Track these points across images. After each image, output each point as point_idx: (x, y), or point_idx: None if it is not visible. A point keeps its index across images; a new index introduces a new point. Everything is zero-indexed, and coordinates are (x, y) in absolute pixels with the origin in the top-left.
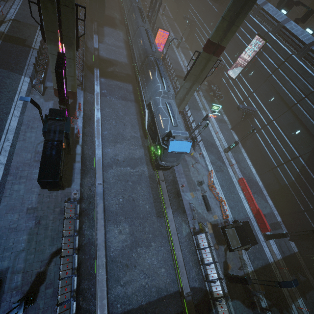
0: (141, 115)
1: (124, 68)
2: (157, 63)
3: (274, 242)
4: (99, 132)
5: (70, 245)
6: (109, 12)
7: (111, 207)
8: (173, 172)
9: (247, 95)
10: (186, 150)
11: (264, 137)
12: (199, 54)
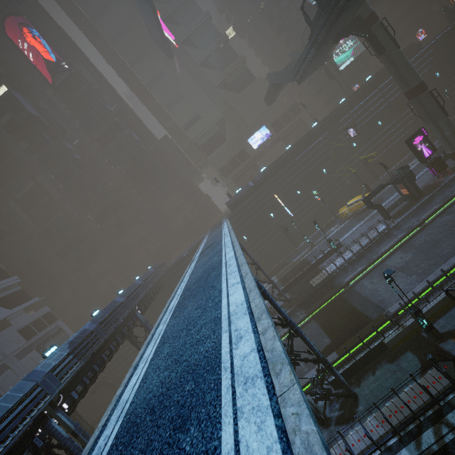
0: None
1: None
2: None
3: None
4: None
5: (364, 242)
6: None
7: (414, 241)
8: None
9: None
10: None
11: None
12: None
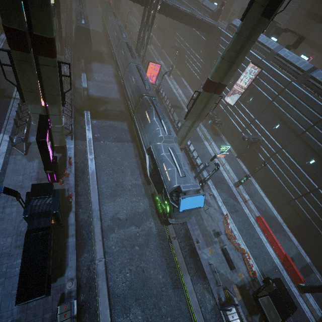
0: (140, 156)
1: (117, 105)
2: (153, 102)
3: (310, 293)
4: (95, 189)
5: None
6: (96, 46)
7: (116, 288)
8: (184, 224)
9: (248, 122)
10: (199, 205)
11: (274, 166)
12: (199, 94)
